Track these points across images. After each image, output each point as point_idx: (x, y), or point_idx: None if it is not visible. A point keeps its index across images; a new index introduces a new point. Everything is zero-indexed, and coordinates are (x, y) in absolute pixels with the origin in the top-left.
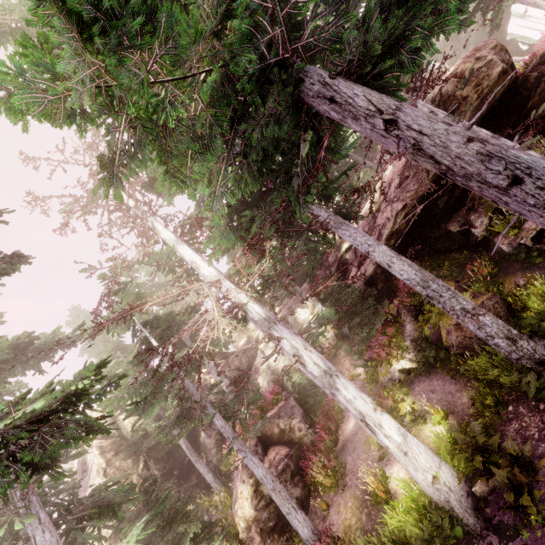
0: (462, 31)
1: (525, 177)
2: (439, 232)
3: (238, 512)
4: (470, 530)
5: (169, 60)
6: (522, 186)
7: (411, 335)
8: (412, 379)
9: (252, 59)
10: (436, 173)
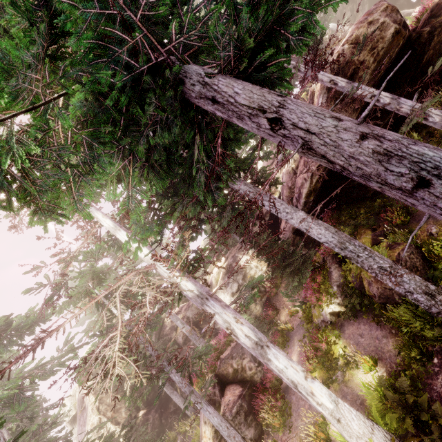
0: None
1: (433, 179)
2: (353, 184)
3: None
4: None
5: (7, 93)
6: (430, 189)
7: (337, 280)
8: (342, 321)
9: (109, 74)
10: None
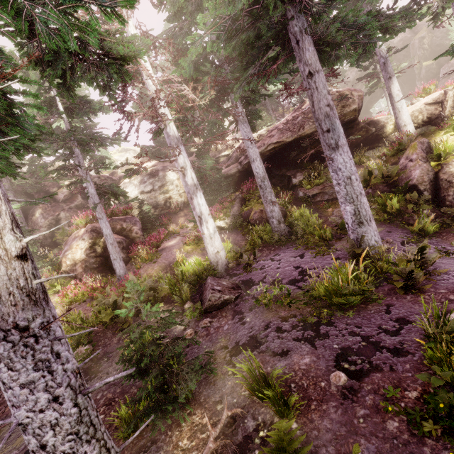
0: (359, 85)
1: (333, 131)
2: (279, 173)
3: (68, 255)
4: (219, 275)
5: None
6: (330, 133)
7: (235, 212)
8: (221, 232)
9: None
10: (301, 135)
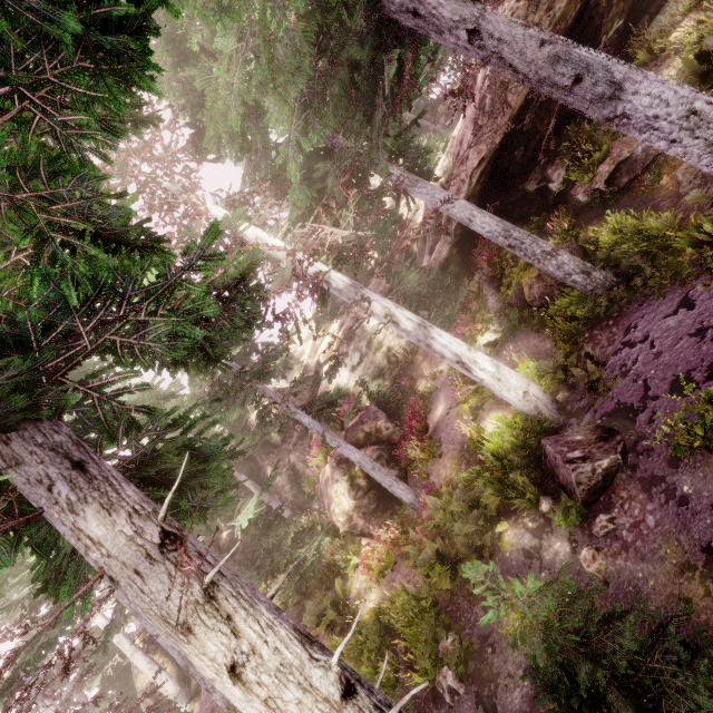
0: None
1: (585, 73)
2: (517, 196)
3: (335, 511)
4: (555, 425)
5: None
6: (583, 82)
7: (494, 307)
8: (498, 349)
9: None
10: (511, 117)
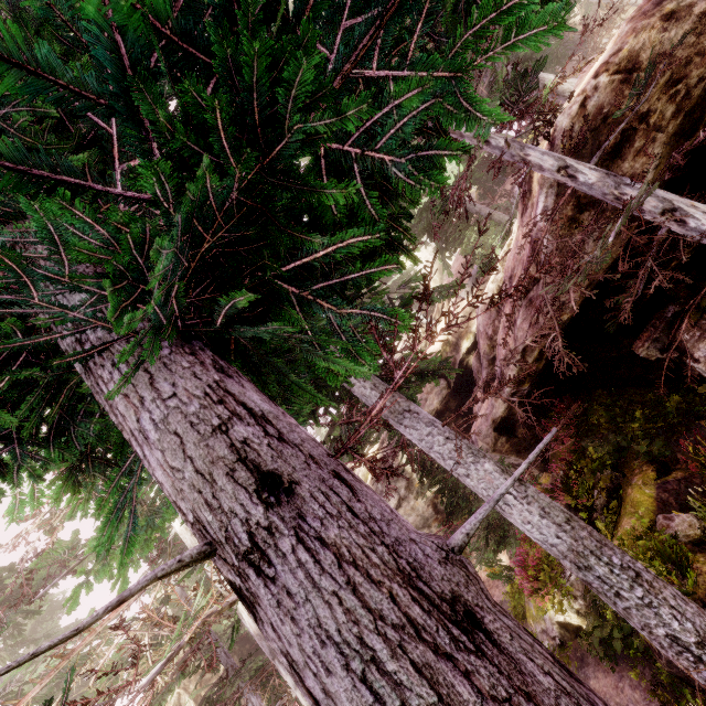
0: None
1: None
2: (620, 352)
3: None
4: None
5: None
6: None
7: None
8: (584, 652)
9: None
10: (593, 282)
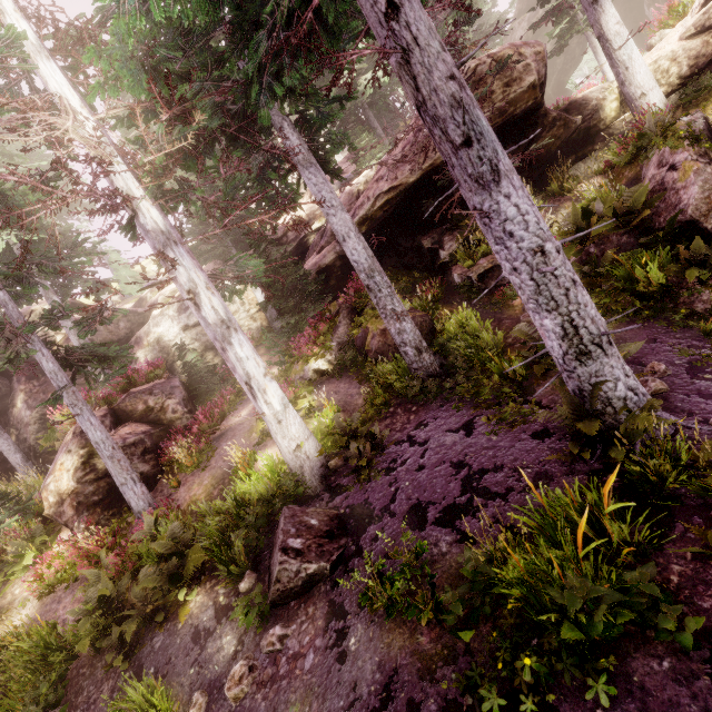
0: None
1: (475, 142)
2: (413, 244)
3: (49, 486)
4: (311, 492)
5: None
6: (469, 151)
7: (341, 337)
8: (323, 380)
9: None
10: (434, 164)
